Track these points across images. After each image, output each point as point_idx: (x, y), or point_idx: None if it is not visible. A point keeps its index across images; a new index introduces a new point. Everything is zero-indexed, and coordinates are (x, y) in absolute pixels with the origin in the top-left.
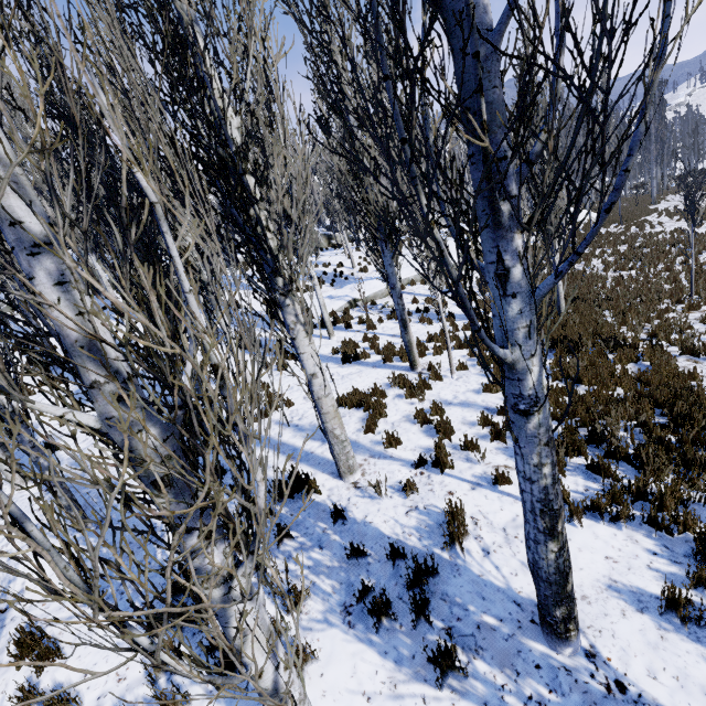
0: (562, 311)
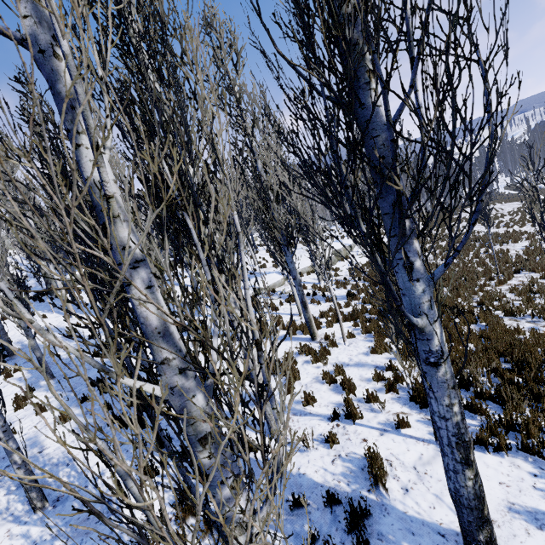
0: None
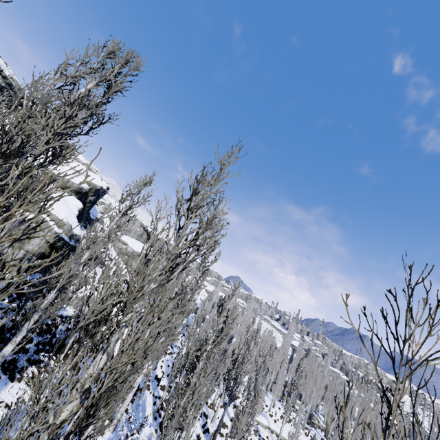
0: None
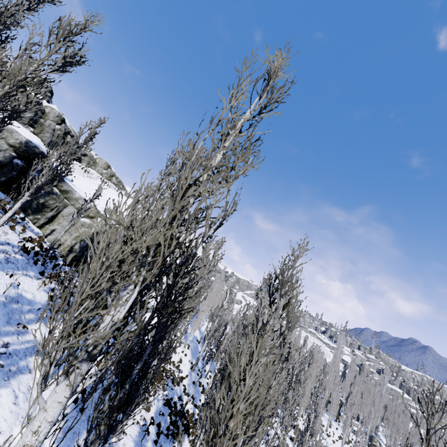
0: None
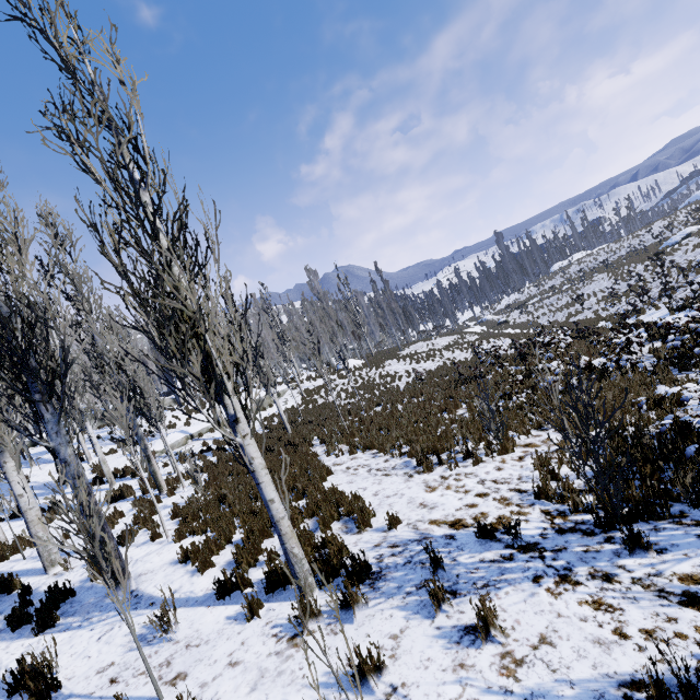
0: (289, 431)
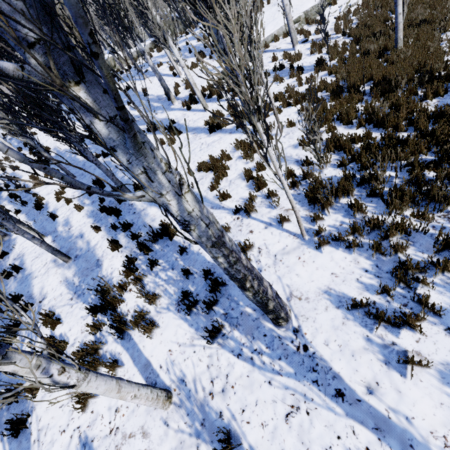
0: (398, 44)
